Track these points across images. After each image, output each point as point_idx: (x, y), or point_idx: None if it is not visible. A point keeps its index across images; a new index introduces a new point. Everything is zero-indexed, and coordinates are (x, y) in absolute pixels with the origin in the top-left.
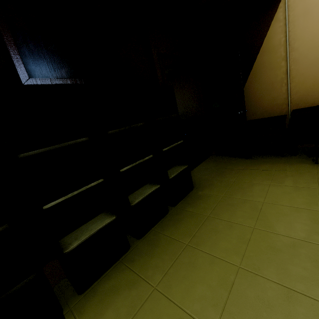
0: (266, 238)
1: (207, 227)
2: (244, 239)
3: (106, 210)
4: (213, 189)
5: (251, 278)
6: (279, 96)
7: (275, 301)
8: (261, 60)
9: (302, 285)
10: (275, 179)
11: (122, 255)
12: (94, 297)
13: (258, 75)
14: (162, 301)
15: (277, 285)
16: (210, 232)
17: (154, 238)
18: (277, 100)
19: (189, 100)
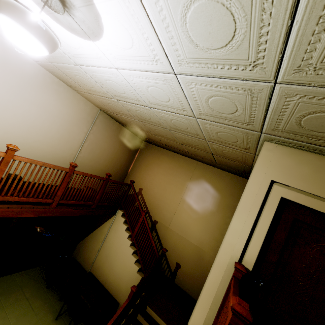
0: None
1: None
2: None
3: None
4: None
5: None
6: (91, 258)
7: None
8: (97, 232)
9: None
10: (19, 320)
11: None
12: None
13: (92, 238)
14: None
15: None
16: None
17: None
18: (90, 260)
19: None
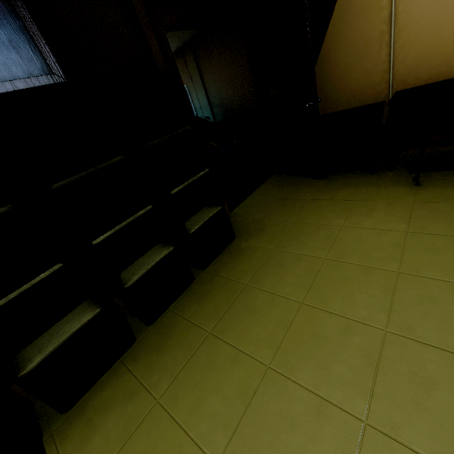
0: (314, 320)
1: (241, 304)
2: (285, 321)
3: (90, 297)
4: (262, 237)
5: (279, 384)
6: (375, 68)
7: (301, 418)
8: None
9: (341, 393)
10: (352, 217)
11: (125, 352)
12: (82, 416)
13: (342, 27)
14: (163, 420)
15: (309, 394)
16: (243, 311)
17: (169, 323)
18: (373, 75)
19: (241, 78)
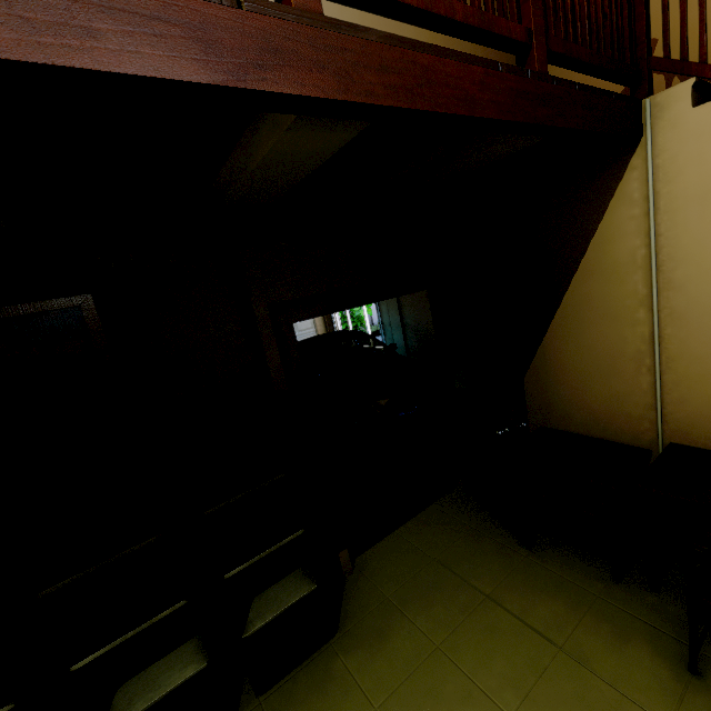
0: None
1: None
2: None
3: None
4: (373, 659)
5: None
6: (631, 396)
7: None
8: (584, 290)
9: None
10: (536, 700)
11: None
12: None
13: (575, 324)
14: None
15: None
16: None
17: None
18: (627, 403)
19: None
